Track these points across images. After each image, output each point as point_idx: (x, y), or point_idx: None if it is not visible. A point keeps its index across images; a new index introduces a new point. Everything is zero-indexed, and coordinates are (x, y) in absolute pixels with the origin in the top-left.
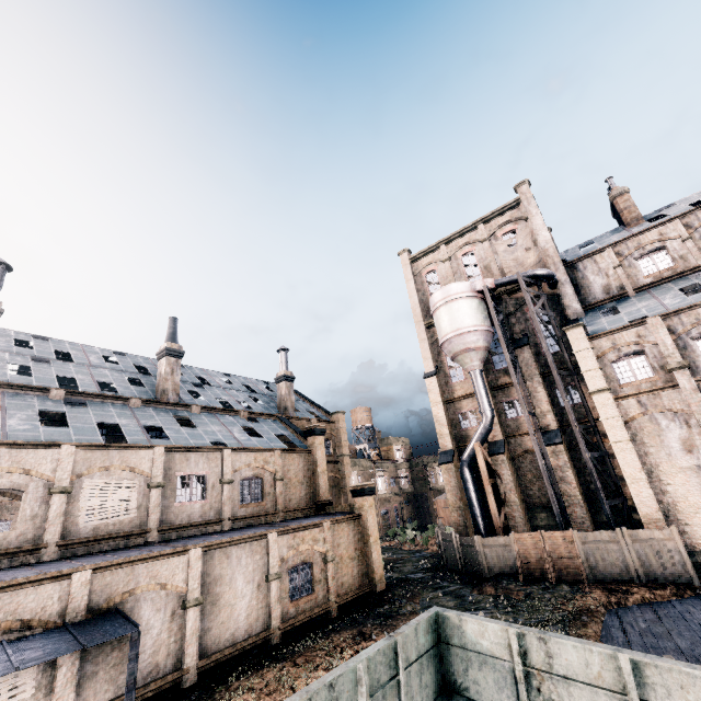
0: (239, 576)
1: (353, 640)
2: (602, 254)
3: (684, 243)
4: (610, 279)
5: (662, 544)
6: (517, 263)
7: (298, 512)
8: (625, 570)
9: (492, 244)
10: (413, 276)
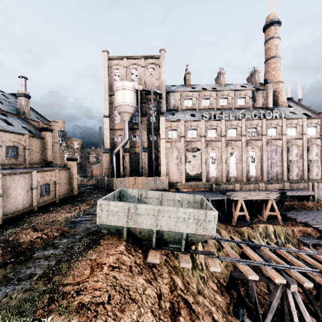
0: (18, 187)
1: (72, 206)
2: (177, 93)
3: (196, 100)
4: (176, 103)
5: (164, 181)
6: (151, 83)
7: (36, 164)
8: (154, 187)
9: (145, 70)
10: (108, 67)
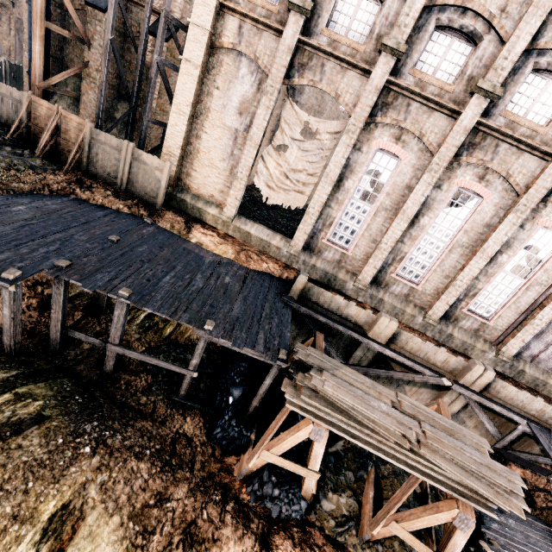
0: None
1: None
2: None
3: None
4: None
5: (153, 172)
6: None
7: None
8: (116, 177)
9: None
10: None
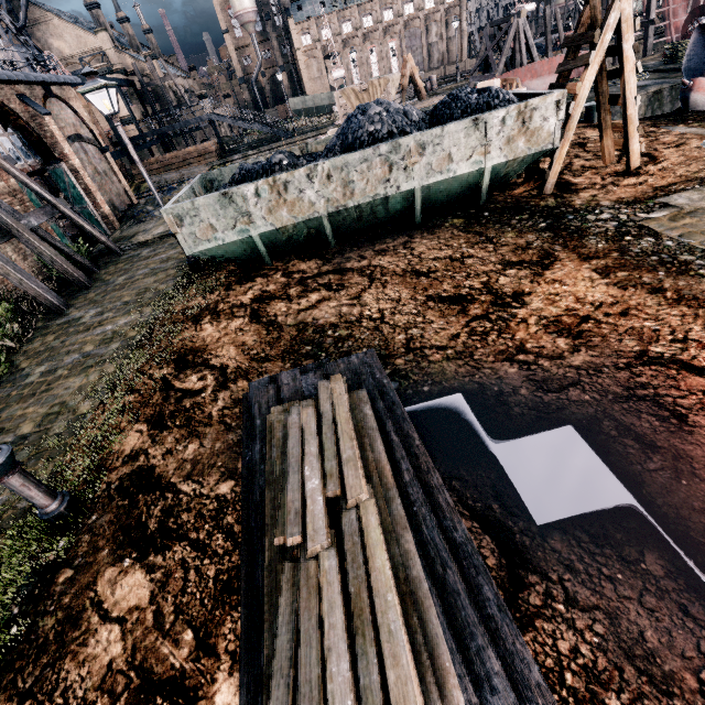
0: None
1: None
2: None
3: None
4: None
5: None
6: None
7: None
8: None
9: None
10: None
